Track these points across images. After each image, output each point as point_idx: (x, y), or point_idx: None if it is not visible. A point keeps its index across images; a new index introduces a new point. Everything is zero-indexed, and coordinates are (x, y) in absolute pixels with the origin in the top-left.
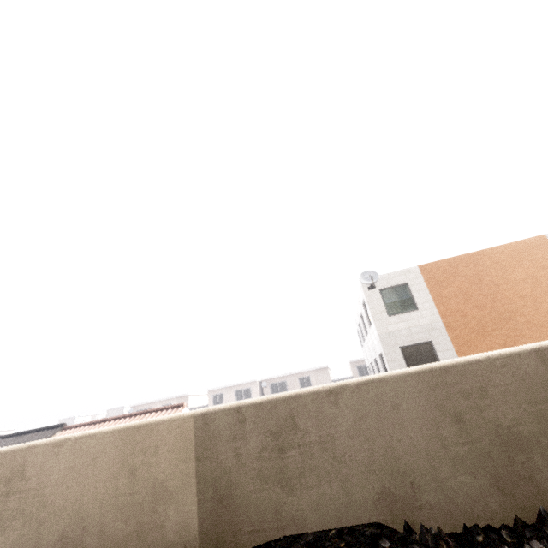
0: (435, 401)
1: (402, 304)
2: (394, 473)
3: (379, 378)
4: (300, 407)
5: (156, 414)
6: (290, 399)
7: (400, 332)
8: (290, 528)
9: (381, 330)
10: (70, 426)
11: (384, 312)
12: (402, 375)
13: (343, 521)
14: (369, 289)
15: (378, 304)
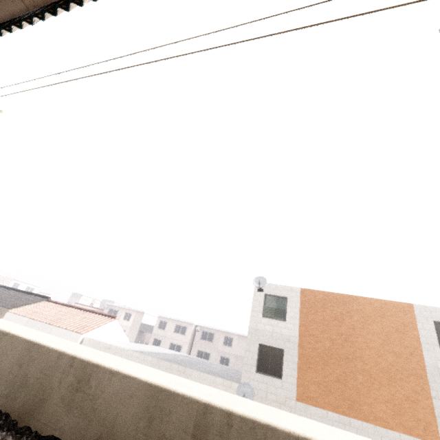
0: (22, 355)
1: (277, 312)
2: None
3: (19, 337)
4: None
5: (97, 316)
6: None
7: (264, 332)
8: None
9: (252, 325)
10: (52, 301)
11: (260, 312)
12: (24, 339)
13: None
14: (258, 291)
15: (259, 304)
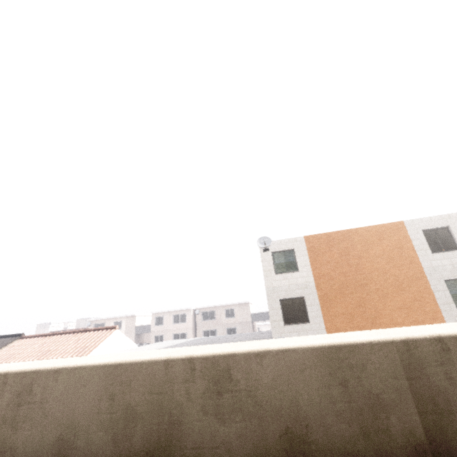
0: (105, 385)
1: (288, 265)
2: (69, 426)
3: (84, 366)
4: (38, 378)
5: (93, 333)
6: (34, 373)
7: (282, 288)
8: (8, 453)
9: (268, 285)
10: (27, 336)
11: (272, 270)
12: (96, 366)
13: (35, 452)
14: (264, 251)
15: (268, 264)
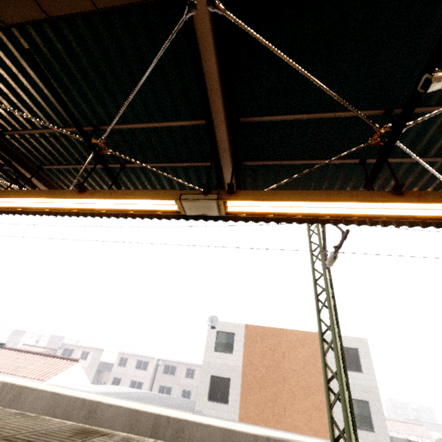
0: (50, 401)
1: (226, 346)
2: None
3: (45, 390)
4: (25, 390)
5: (59, 361)
6: (25, 387)
7: (215, 365)
8: None
9: (205, 359)
10: (7, 347)
11: (213, 347)
12: (50, 391)
13: None
14: (211, 328)
15: (212, 340)
